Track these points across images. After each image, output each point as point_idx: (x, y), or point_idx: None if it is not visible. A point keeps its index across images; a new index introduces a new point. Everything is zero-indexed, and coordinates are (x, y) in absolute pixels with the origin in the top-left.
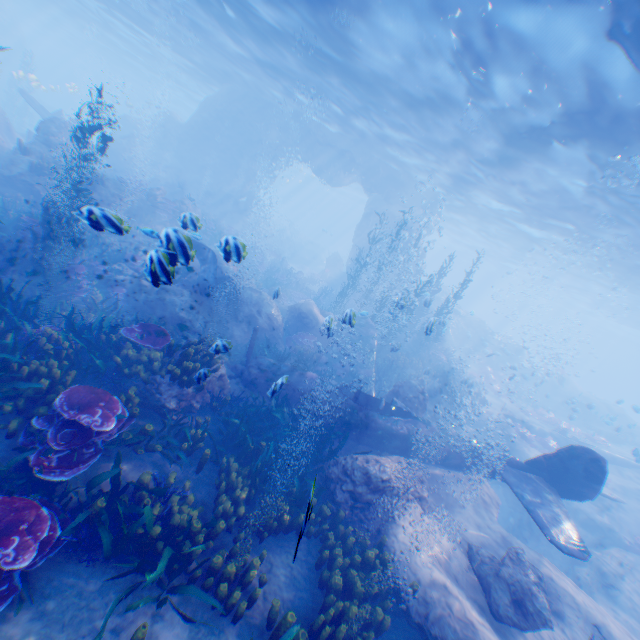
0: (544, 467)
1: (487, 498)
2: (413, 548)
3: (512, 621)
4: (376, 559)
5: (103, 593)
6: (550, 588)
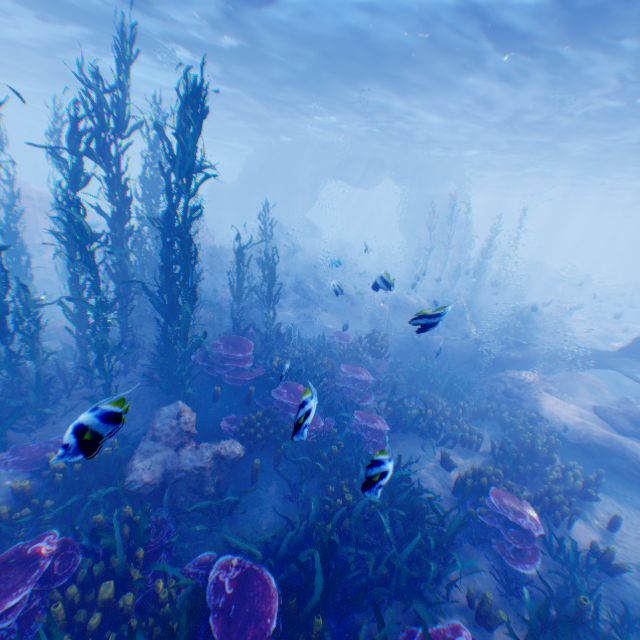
0: (632, 350)
1: (595, 384)
2: (555, 411)
3: (634, 433)
4: (535, 417)
5: (412, 445)
6: None
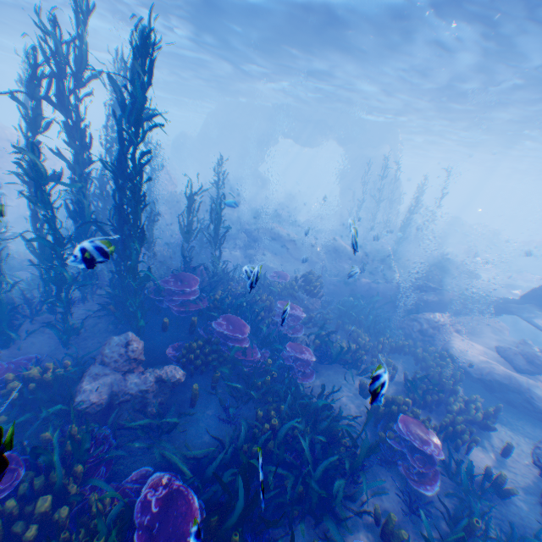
0: (533, 298)
1: (498, 326)
2: (462, 349)
3: (529, 371)
4: (445, 354)
5: (336, 374)
6: None
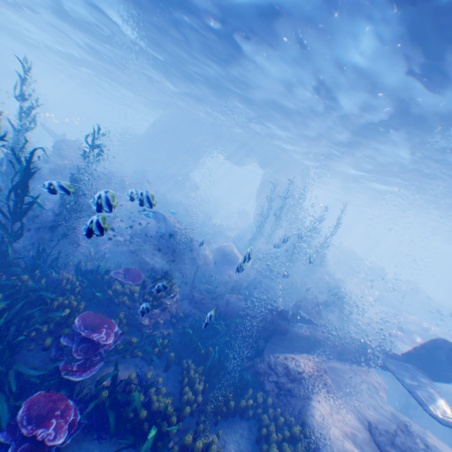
0: (416, 357)
1: (376, 384)
2: (326, 424)
3: None
4: (300, 434)
5: None
6: None
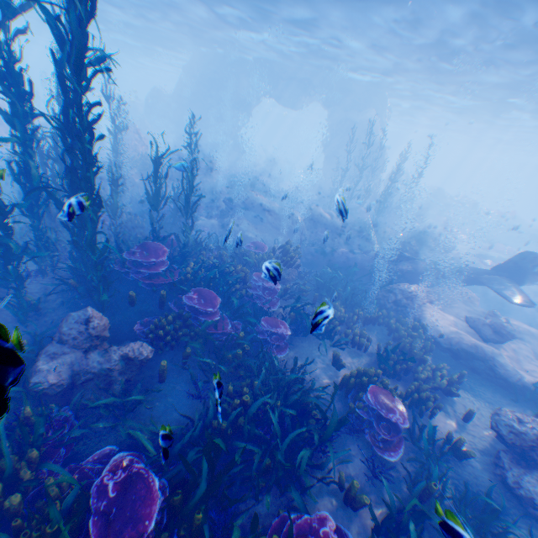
0: (504, 270)
1: (469, 297)
2: (434, 319)
3: (494, 340)
4: (417, 325)
5: (310, 346)
6: (514, 329)
